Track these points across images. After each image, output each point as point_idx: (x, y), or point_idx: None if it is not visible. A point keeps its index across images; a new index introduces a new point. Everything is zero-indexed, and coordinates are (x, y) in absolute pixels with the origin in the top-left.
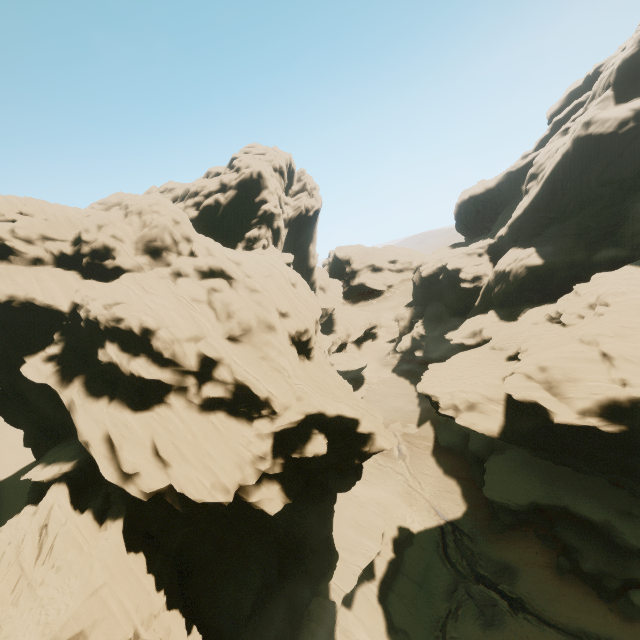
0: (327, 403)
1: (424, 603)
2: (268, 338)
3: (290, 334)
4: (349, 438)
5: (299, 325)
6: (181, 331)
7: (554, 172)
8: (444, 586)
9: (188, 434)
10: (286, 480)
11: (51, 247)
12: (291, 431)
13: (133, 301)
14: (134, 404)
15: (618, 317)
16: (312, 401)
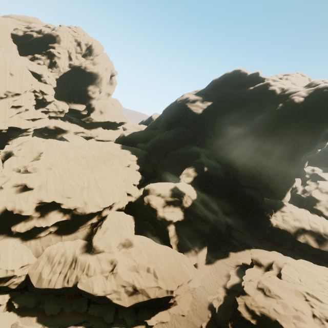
0: None
1: None
2: None
3: None
4: None
5: None
6: None
7: (166, 109)
8: None
9: None
10: None
11: None
12: None
13: None
14: None
15: (66, 143)
16: None
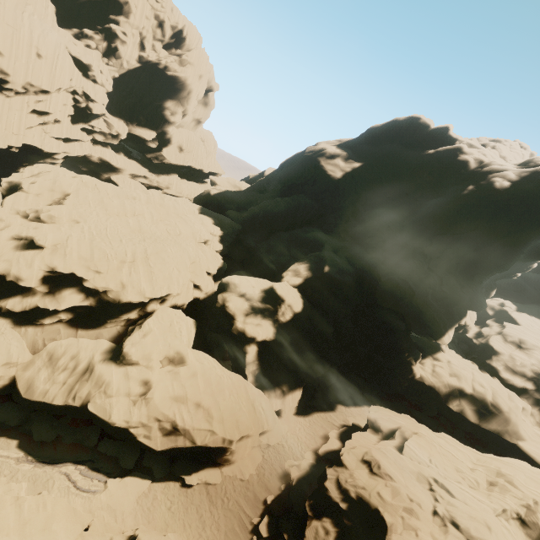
0: None
1: None
2: None
3: None
4: None
5: (3, 66)
6: None
7: (286, 162)
8: None
9: None
10: None
11: None
12: None
13: None
14: None
15: (110, 186)
16: None
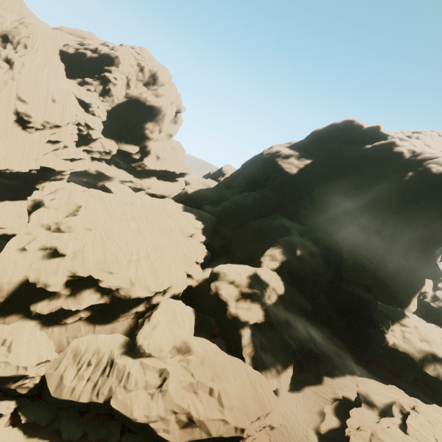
0: None
1: None
2: None
3: (18, 110)
4: None
5: (27, 111)
6: None
7: (247, 163)
8: None
9: None
10: None
11: None
12: None
13: None
14: None
15: (112, 196)
16: None
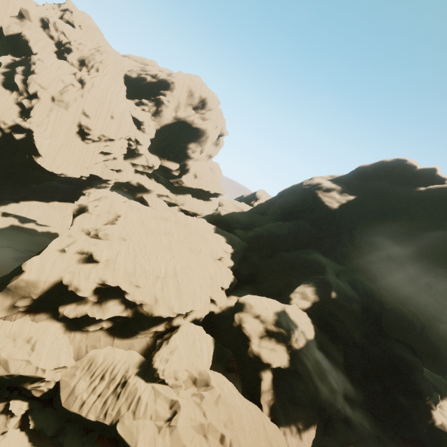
0: (40, 133)
1: (20, 242)
2: (61, 108)
3: (81, 123)
4: (34, 149)
5: (89, 124)
6: (40, 80)
7: (284, 191)
8: (32, 249)
9: (2, 101)
10: (5, 137)
11: (61, 37)
12: (23, 129)
13: (46, 64)
14: (5, 84)
15: (149, 210)
16: (37, 127)
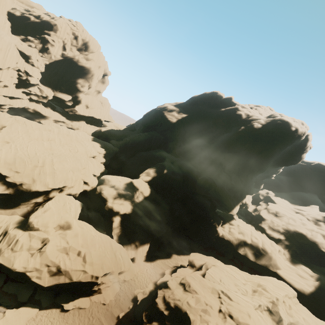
0: None
1: None
2: None
3: None
4: None
5: None
6: None
7: (147, 114)
8: None
9: None
10: None
11: None
12: None
13: None
14: None
15: (34, 123)
16: None
